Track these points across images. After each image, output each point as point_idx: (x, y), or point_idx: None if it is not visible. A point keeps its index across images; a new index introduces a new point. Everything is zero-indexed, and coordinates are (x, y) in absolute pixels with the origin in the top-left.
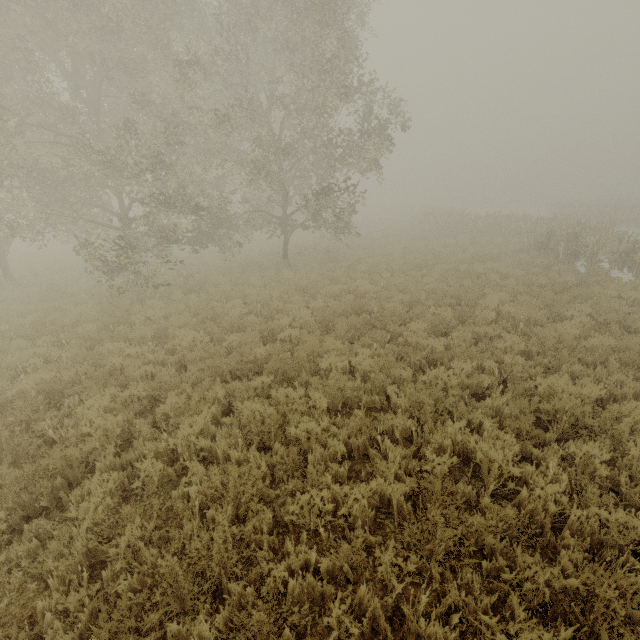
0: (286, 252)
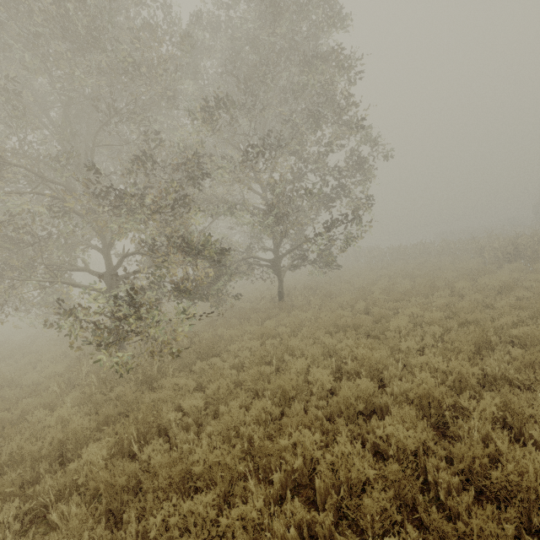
0: (282, 293)
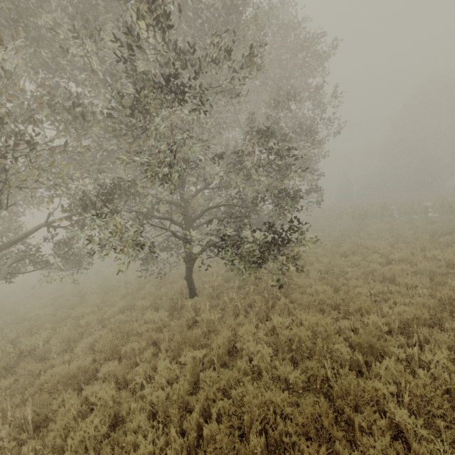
0: None
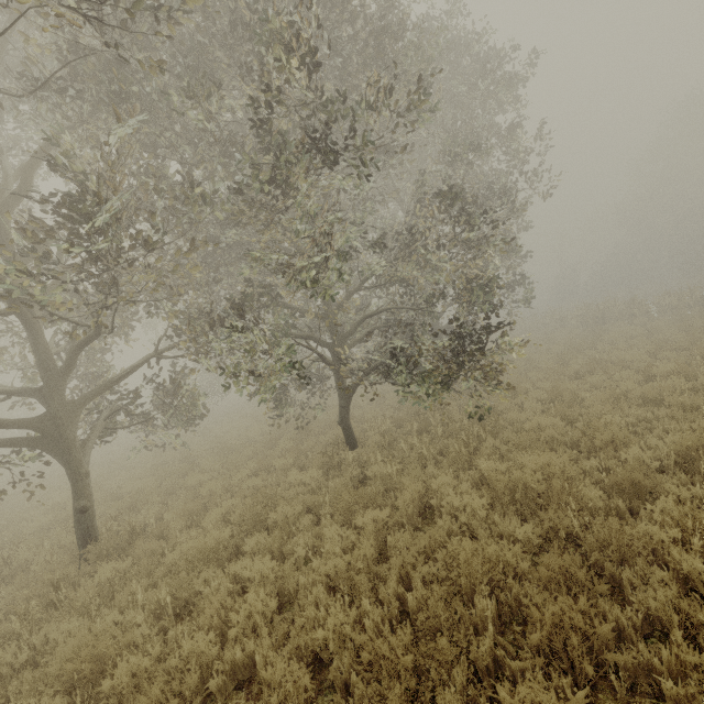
0: None
